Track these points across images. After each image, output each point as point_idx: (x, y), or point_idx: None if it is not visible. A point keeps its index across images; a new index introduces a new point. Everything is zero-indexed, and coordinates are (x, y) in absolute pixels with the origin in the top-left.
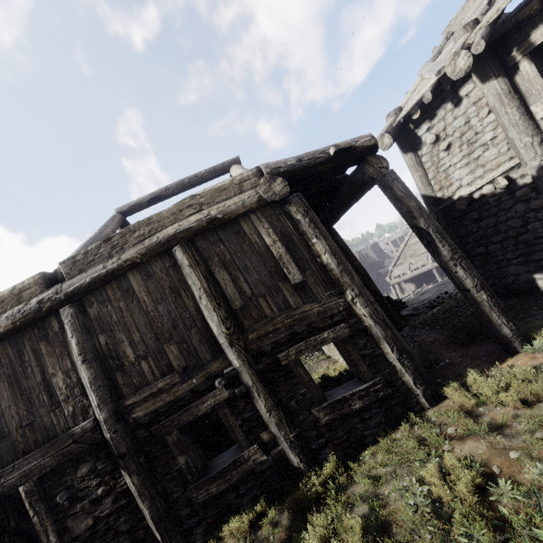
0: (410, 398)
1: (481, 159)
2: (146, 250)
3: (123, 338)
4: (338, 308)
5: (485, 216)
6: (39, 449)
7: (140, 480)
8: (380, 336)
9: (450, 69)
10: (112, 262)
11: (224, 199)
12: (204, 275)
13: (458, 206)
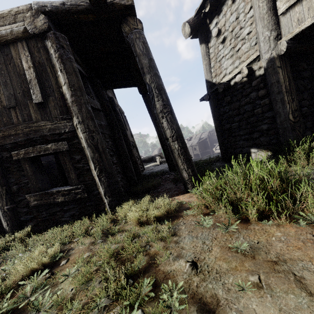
0: (100, 204)
1: (239, 52)
2: None
3: None
4: (64, 129)
5: (234, 100)
6: None
7: None
8: (89, 156)
9: None
10: None
11: (0, 25)
12: None
13: (219, 89)
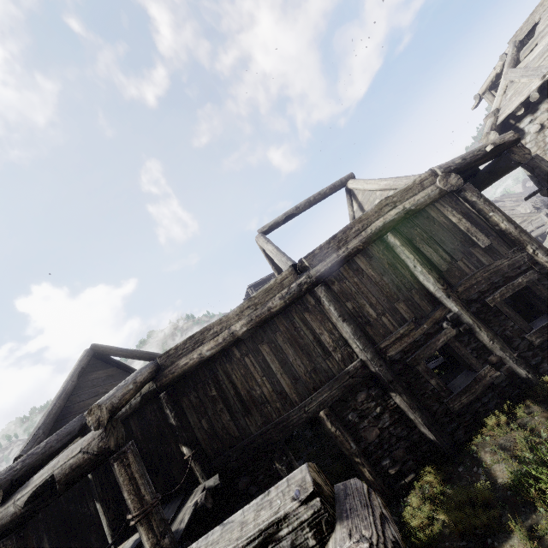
0: None
1: None
2: (365, 239)
3: (364, 303)
4: (523, 260)
5: None
6: (326, 385)
7: (408, 398)
8: None
9: None
10: (343, 251)
11: (411, 196)
12: (413, 250)
13: None
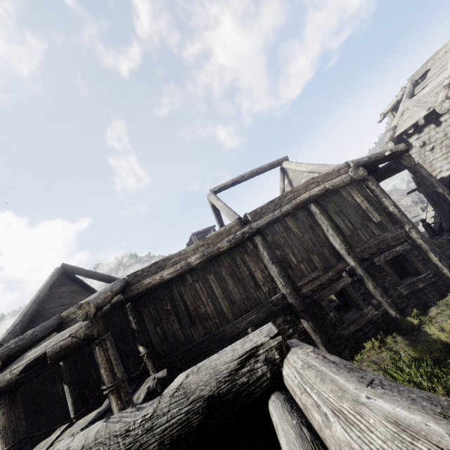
0: (448, 282)
1: None
2: (295, 206)
3: (289, 252)
4: (402, 235)
5: None
6: (255, 309)
7: (313, 324)
8: (427, 249)
9: (438, 108)
10: (277, 212)
11: (331, 179)
12: (328, 218)
13: (441, 183)
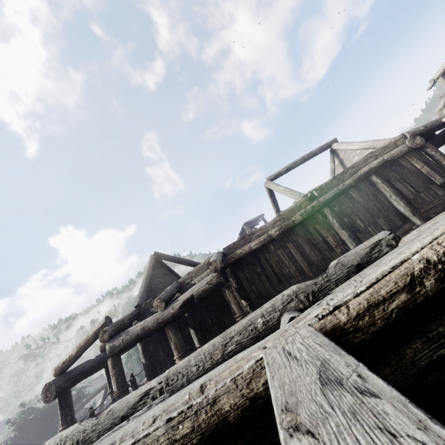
0: None
1: None
2: (357, 179)
3: (356, 218)
4: None
5: None
6: None
7: None
8: None
9: None
10: (341, 186)
11: (388, 151)
12: (390, 186)
13: None
